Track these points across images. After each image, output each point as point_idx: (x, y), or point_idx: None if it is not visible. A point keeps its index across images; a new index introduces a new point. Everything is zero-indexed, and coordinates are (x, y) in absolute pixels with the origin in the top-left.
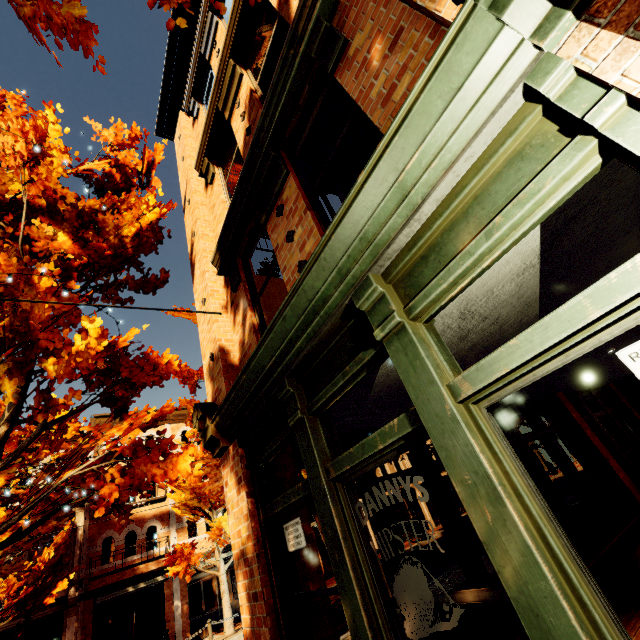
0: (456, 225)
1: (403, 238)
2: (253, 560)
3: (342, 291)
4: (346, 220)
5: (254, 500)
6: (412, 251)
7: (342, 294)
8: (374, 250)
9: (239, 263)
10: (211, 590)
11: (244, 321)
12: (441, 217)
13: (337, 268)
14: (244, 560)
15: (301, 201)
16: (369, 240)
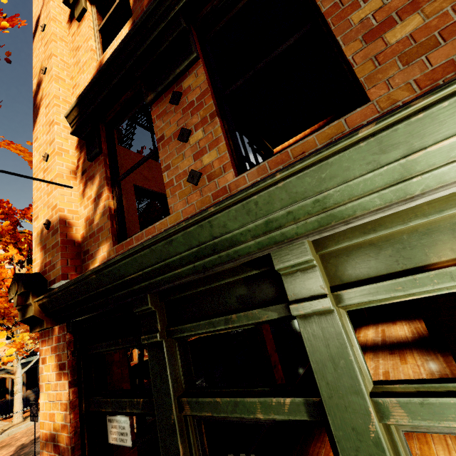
0: (436, 232)
1: (366, 219)
2: (66, 452)
3: (260, 243)
4: (310, 172)
5: (77, 389)
6: (368, 236)
7: (259, 245)
8: (325, 219)
9: (102, 131)
10: (4, 385)
11: (97, 199)
12: (425, 217)
13: (267, 218)
14: (54, 445)
15: (209, 100)
16: (326, 206)
